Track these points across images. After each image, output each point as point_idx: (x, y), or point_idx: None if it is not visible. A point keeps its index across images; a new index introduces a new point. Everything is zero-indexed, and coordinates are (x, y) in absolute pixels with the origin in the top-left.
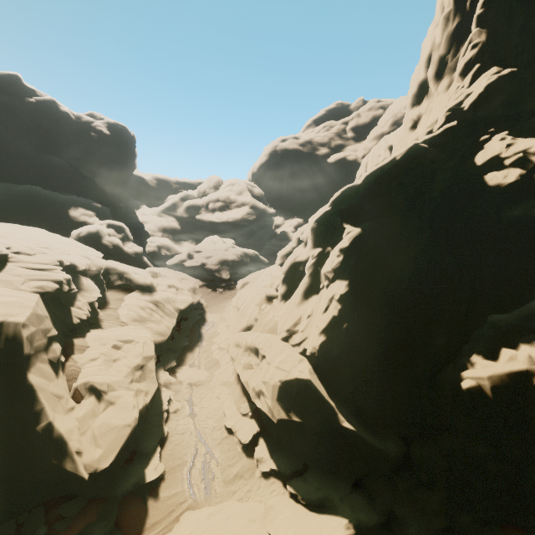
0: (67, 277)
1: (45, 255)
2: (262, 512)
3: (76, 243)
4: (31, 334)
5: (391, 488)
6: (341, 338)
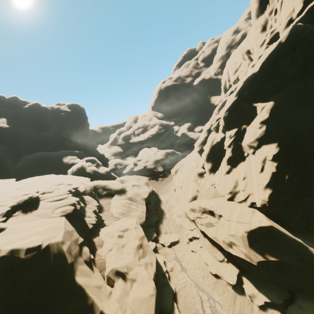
0: (76, 200)
1: (59, 189)
2: None
3: (73, 177)
4: (68, 247)
5: None
6: (285, 187)
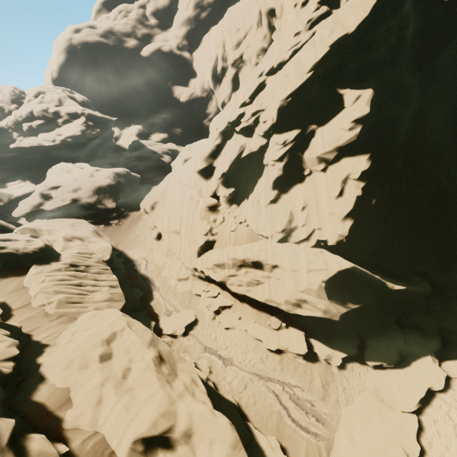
0: None
1: None
2: (374, 399)
3: None
4: None
5: (428, 313)
6: (369, 215)
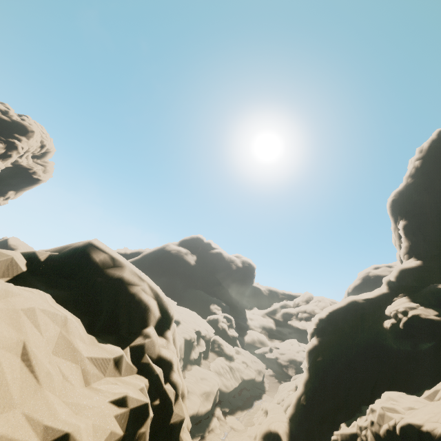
0: (195, 335)
1: (192, 324)
2: None
3: (205, 322)
4: None
5: None
6: (300, 406)
